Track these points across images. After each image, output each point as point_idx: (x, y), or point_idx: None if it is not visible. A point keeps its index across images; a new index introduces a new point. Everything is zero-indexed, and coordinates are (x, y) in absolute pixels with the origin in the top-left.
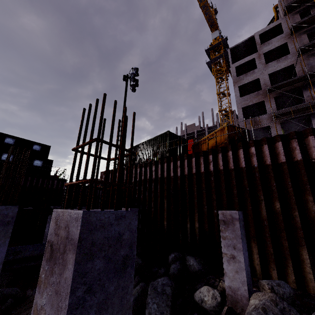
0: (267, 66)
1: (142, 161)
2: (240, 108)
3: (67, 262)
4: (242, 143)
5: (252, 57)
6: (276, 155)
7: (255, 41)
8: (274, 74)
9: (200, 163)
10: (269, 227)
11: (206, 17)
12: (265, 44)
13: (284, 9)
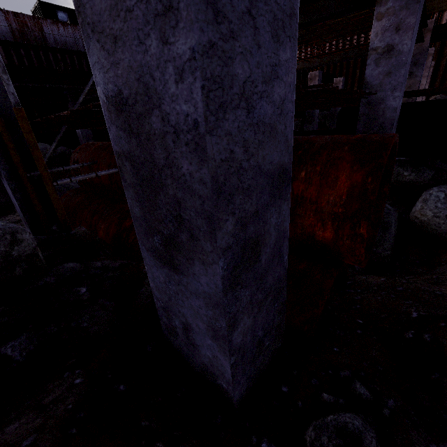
0: None
1: None
2: None
3: (429, 58)
4: None
5: None
6: None
7: None
8: None
9: None
10: (442, 75)
11: None
12: None
13: None
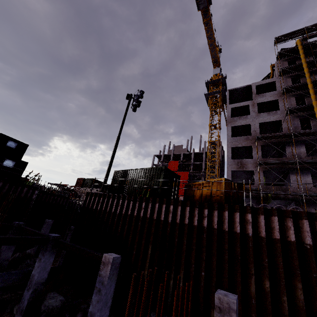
0: (259, 115)
1: (131, 189)
2: (230, 147)
3: None
4: (239, 207)
5: (247, 103)
6: (271, 228)
7: (252, 89)
8: (263, 123)
9: (193, 214)
10: (256, 306)
11: (212, 54)
12: (260, 95)
13: (279, 70)
